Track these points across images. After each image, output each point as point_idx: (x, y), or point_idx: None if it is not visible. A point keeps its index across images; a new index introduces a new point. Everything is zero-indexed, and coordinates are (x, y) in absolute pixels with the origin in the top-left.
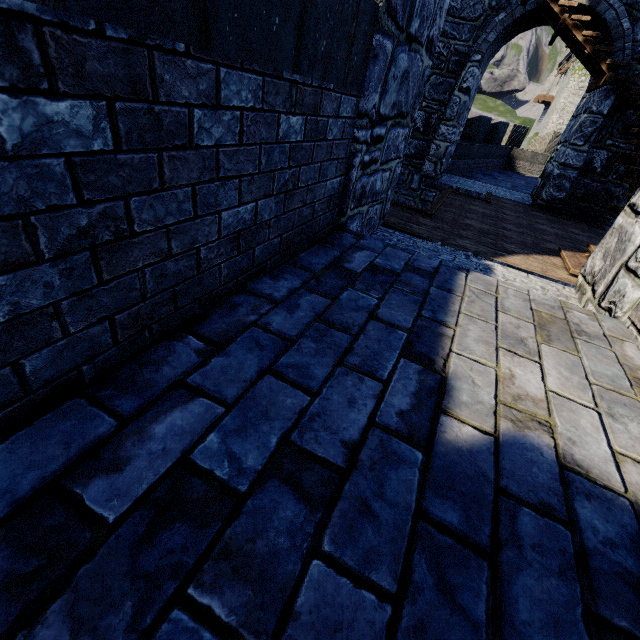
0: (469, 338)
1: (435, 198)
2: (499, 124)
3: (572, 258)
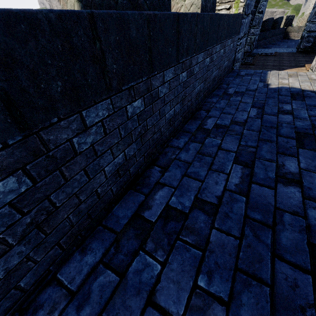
0: (272, 79)
1: (251, 60)
2: (278, 18)
3: (309, 66)
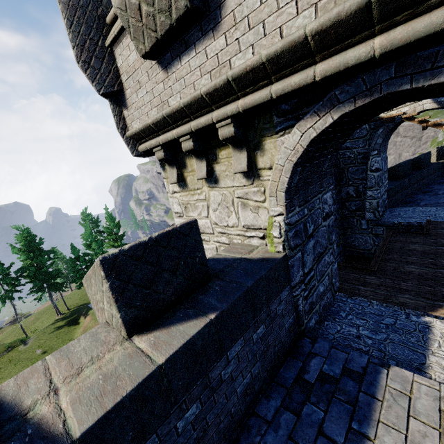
0: None
1: (384, 231)
2: (420, 156)
3: None
